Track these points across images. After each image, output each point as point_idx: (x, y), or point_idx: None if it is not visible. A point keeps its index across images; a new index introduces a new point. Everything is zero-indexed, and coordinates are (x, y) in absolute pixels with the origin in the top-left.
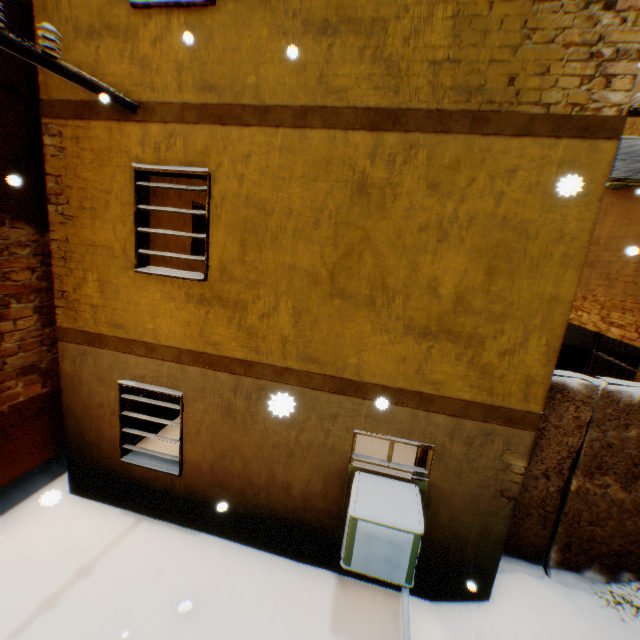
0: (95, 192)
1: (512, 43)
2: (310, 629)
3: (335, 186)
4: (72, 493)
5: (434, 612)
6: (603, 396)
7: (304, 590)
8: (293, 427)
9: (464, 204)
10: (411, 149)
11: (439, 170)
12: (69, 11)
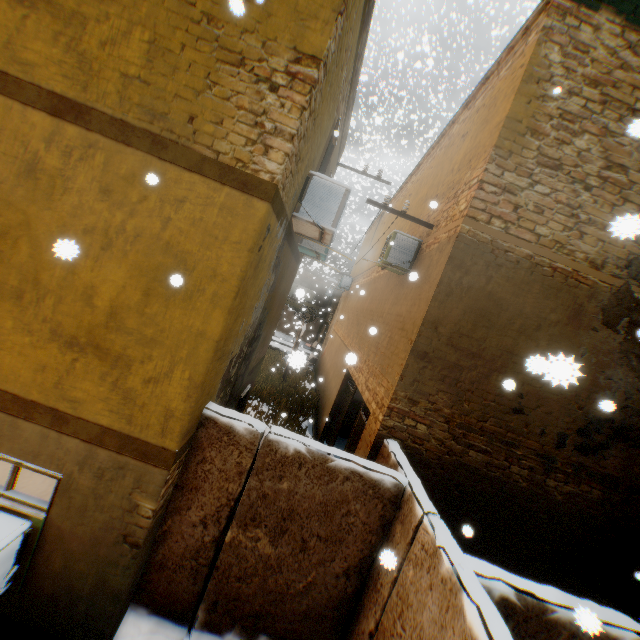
0: None
1: (197, 87)
2: None
3: (4, 158)
4: None
5: None
6: (266, 444)
7: None
8: None
9: (134, 219)
10: (91, 148)
11: (115, 178)
12: None
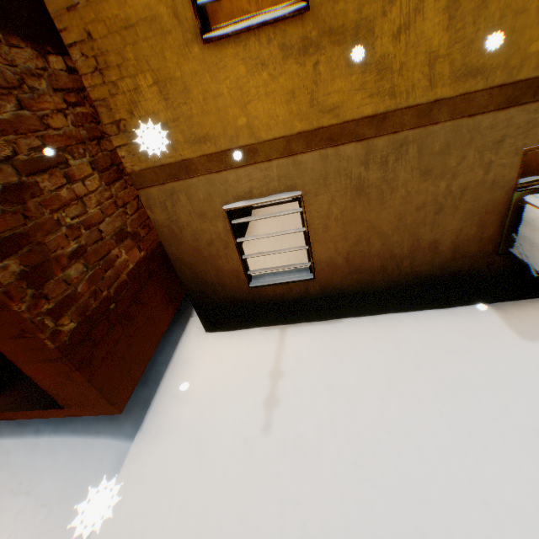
0: None
1: None
2: (505, 345)
3: None
4: (208, 333)
5: None
6: None
7: (472, 324)
8: (442, 177)
9: None
10: None
11: None
12: None
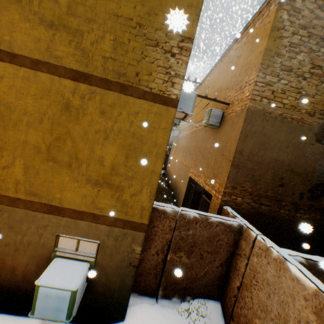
0: None
1: (138, 58)
2: None
3: (53, 103)
4: None
5: None
6: (180, 216)
7: None
8: (20, 233)
9: (116, 124)
10: (93, 93)
11: (105, 106)
12: None
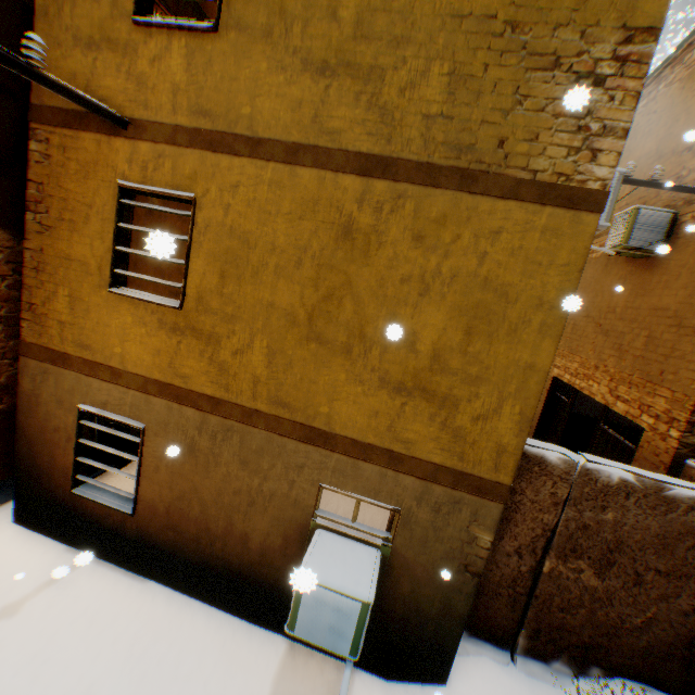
0: (77, 204)
1: (504, 106)
2: None
3: (321, 227)
4: (16, 522)
5: (386, 692)
6: (582, 474)
7: (249, 654)
8: (257, 474)
9: (448, 260)
10: (399, 198)
11: (425, 223)
12: (71, 19)
